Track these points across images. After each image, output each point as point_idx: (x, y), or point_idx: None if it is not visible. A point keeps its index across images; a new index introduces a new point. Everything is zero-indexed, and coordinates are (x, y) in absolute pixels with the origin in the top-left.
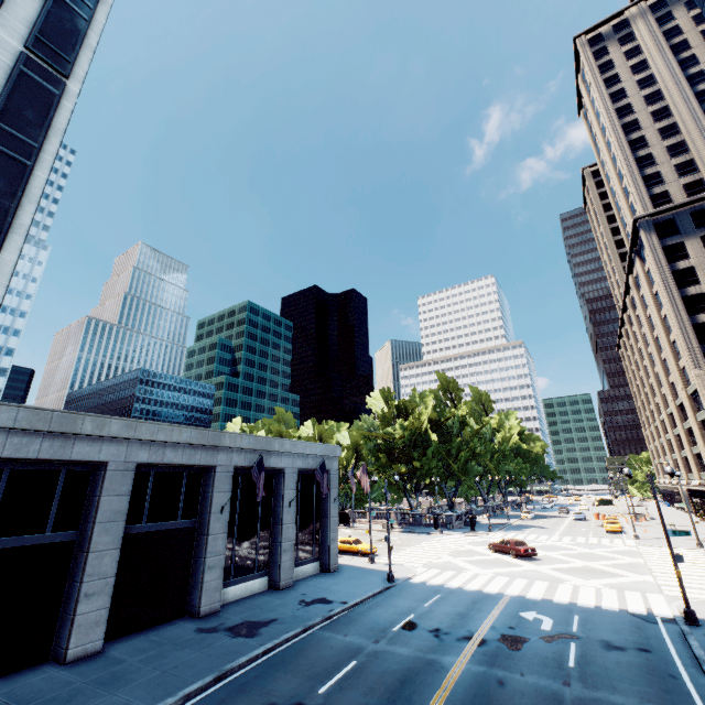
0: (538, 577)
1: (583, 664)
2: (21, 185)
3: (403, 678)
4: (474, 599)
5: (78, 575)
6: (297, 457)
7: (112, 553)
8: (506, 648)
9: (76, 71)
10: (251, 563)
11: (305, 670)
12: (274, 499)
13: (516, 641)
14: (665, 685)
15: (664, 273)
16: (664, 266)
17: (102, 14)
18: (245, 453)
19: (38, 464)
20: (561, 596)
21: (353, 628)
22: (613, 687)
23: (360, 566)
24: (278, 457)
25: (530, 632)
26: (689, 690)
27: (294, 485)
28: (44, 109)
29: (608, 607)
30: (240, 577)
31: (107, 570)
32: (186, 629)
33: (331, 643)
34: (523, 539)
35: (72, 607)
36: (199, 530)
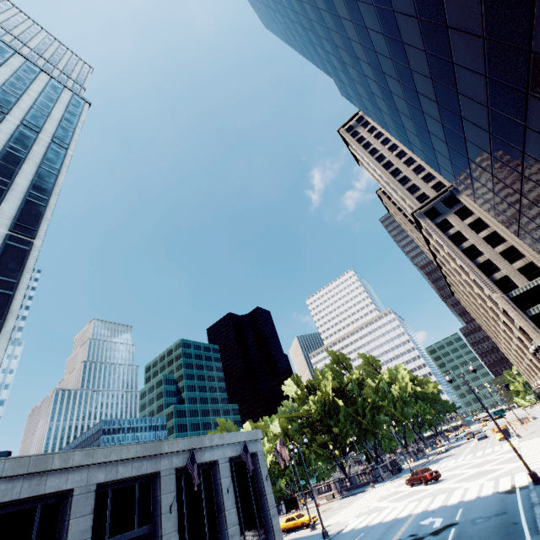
0: (440, 492)
1: (456, 539)
2: (7, 307)
3: None
4: (388, 526)
5: None
6: (227, 448)
7: None
8: None
9: (39, 233)
10: None
11: None
12: (215, 490)
13: None
14: (508, 531)
15: (444, 239)
16: (442, 235)
17: (54, 200)
18: (182, 454)
19: (19, 505)
20: (453, 499)
21: None
22: None
23: (303, 536)
24: (210, 452)
25: (424, 533)
26: (523, 527)
27: (228, 472)
28: (21, 260)
29: (485, 494)
30: None
31: None
32: None
33: None
34: (436, 468)
35: None
36: (154, 534)
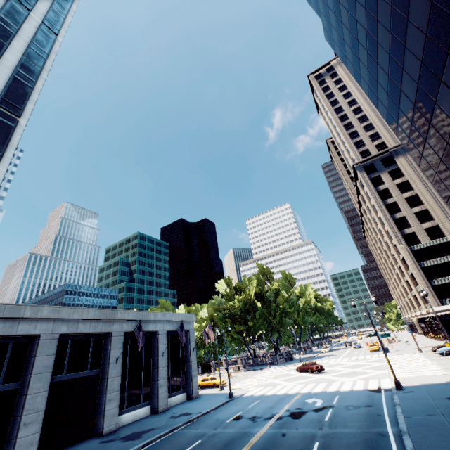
0: (322, 381)
1: (333, 418)
2: None
3: (227, 443)
4: (280, 398)
5: (19, 411)
6: (167, 323)
7: (43, 394)
8: (291, 418)
9: (25, 113)
10: (139, 397)
11: (168, 449)
12: (153, 352)
13: (298, 414)
14: (374, 419)
15: (373, 193)
16: (372, 189)
17: (41, 84)
18: (131, 322)
19: None
20: (332, 388)
21: (202, 425)
22: (345, 426)
23: (214, 393)
24: (153, 324)
25: (308, 409)
26: (385, 419)
27: (165, 341)
28: (6, 134)
29: (357, 389)
30: (131, 407)
31: (39, 406)
32: (93, 443)
33: (187, 435)
34: (320, 363)
35: (14, 434)
36: (102, 376)
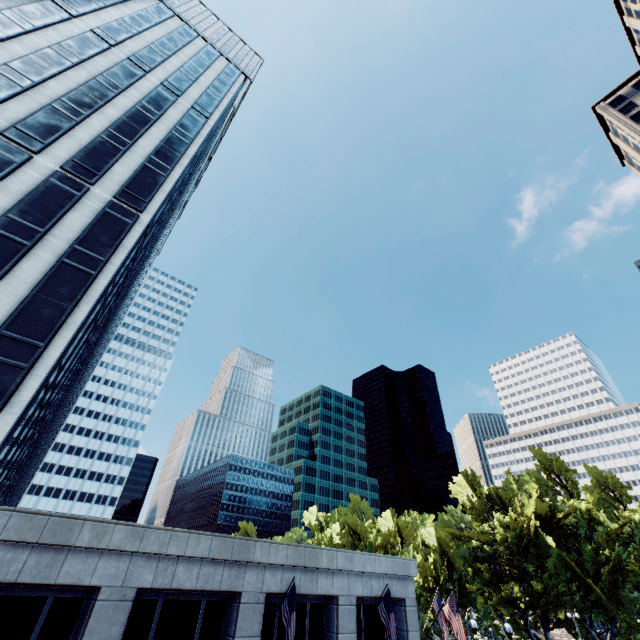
0: None
1: None
2: (82, 290)
3: None
4: None
5: None
6: (355, 577)
7: None
8: None
9: (150, 207)
10: None
11: None
12: None
13: None
14: None
15: None
16: None
17: (178, 172)
18: (281, 571)
19: (23, 587)
20: None
21: None
22: None
23: None
24: (327, 578)
25: None
26: None
27: (352, 624)
28: (117, 234)
29: None
30: None
31: None
32: None
33: None
34: None
35: None
36: None
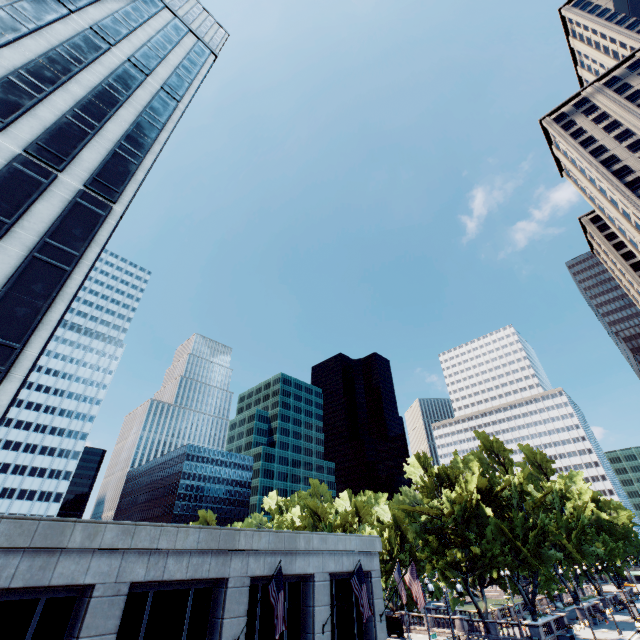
0: None
1: None
2: (57, 287)
3: None
4: None
5: None
6: (328, 556)
7: None
8: None
9: (123, 198)
10: None
11: None
12: (303, 620)
13: None
14: None
15: None
16: None
17: (150, 160)
18: (264, 556)
19: (13, 592)
20: None
21: None
22: None
23: None
24: (304, 558)
25: None
26: None
27: (327, 598)
28: (90, 227)
29: None
30: None
31: None
32: None
33: None
34: None
35: None
36: None
